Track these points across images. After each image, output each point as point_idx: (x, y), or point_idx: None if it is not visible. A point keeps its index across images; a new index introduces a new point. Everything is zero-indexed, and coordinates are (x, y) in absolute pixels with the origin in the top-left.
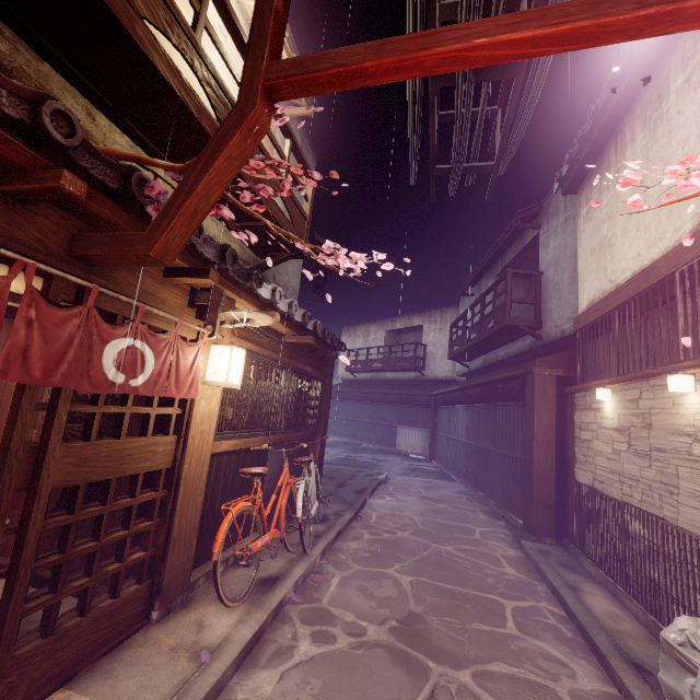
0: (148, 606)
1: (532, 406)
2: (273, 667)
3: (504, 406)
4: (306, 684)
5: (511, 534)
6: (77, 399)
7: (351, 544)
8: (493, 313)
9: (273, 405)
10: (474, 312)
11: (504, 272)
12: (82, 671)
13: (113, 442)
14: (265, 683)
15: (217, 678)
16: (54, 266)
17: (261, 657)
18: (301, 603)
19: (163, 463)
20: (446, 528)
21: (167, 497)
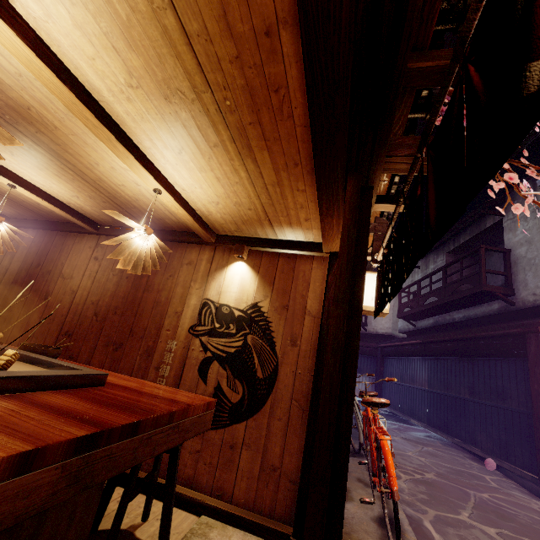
0: None
1: (539, 362)
2: None
3: (486, 360)
4: None
5: (520, 485)
6: (217, 315)
7: (398, 482)
8: (462, 280)
9: None
10: (431, 279)
11: (476, 248)
12: None
13: None
14: None
15: None
16: (383, 158)
17: None
18: None
19: None
20: (459, 473)
21: None
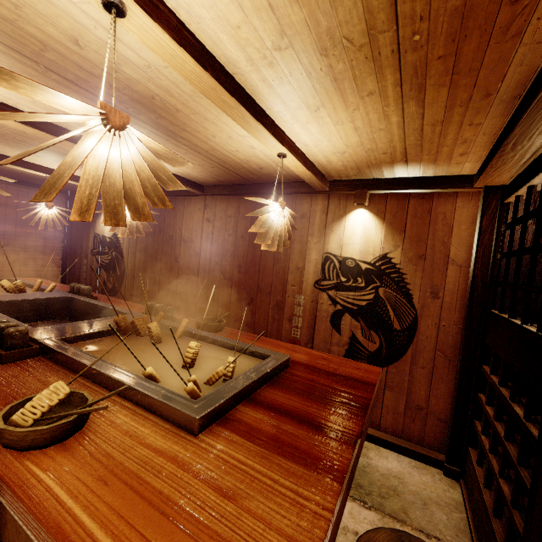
0: None
1: None
2: None
3: None
4: None
5: None
6: (341, 269)
7: None
8: None
9: None
10: None
11: None
12: None
13: None
14: None
15: None
16: None
17: None
18: None
19: None
20: None
21: None
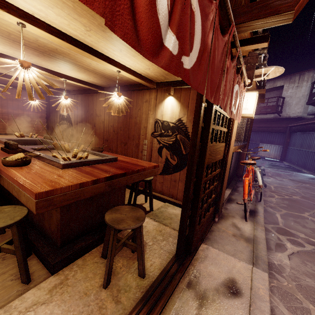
0: (213, 216)
1: None
2: (281, 252)
3: None
4: (305, 264)
5: None
6: (162, 126)
7: (271, 199)
8: None
9: (241, 129)
10: None
11: None
12: (204, 237)
13: (215, 144)
14: (282, 258)
15: (266, 253)
16: None
17: (270, 246)
18: (269, 223)
19: (221, 156)
20: None
21: (221, 172)
